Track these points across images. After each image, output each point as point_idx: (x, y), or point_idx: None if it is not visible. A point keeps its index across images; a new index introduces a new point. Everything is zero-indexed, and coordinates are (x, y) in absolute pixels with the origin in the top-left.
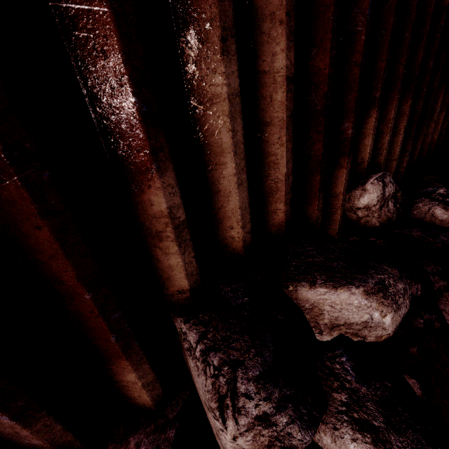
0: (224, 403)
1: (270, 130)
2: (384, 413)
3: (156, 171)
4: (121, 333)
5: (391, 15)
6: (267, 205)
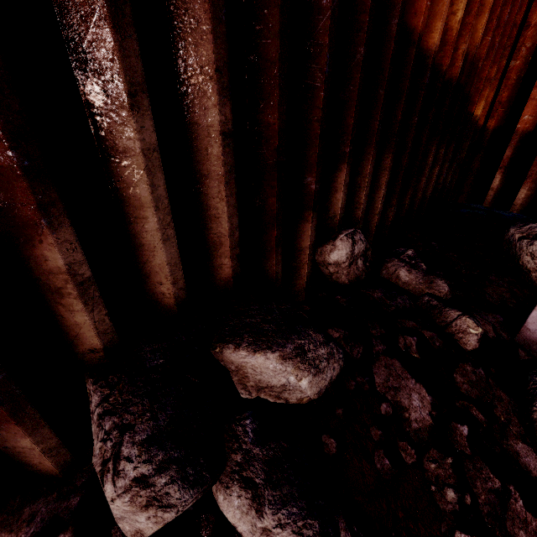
0: (106, 467)
1: (208, 183)
2: (268, 471)
3: (47, 227)
4: (7, 396)
5: (358, 73)
6: (212, 259)
